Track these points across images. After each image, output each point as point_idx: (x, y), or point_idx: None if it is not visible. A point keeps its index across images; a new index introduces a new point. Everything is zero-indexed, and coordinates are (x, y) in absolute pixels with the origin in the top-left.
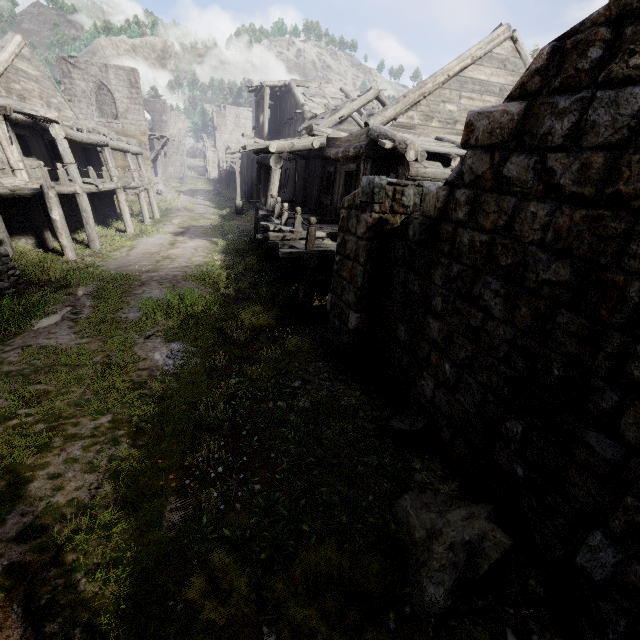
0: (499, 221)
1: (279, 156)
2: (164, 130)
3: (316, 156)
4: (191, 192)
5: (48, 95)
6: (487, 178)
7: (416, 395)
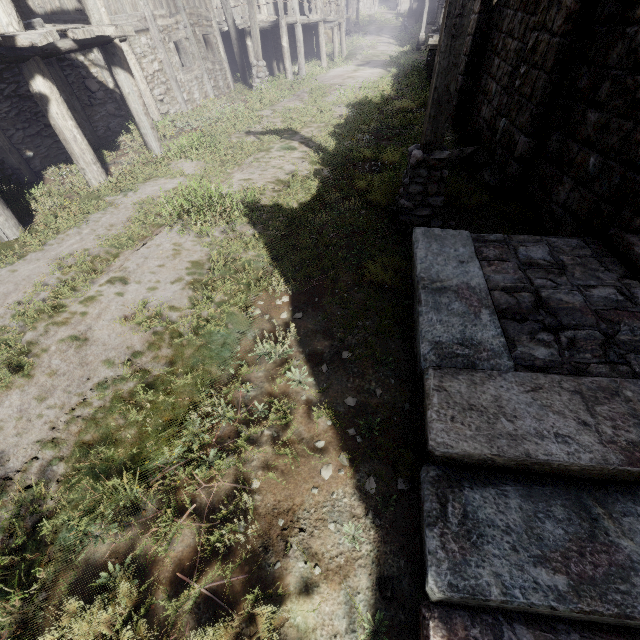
0: None
1: None
2: None
3: None
4: (377, 31)
5: None
6: None
7: (479, 120)
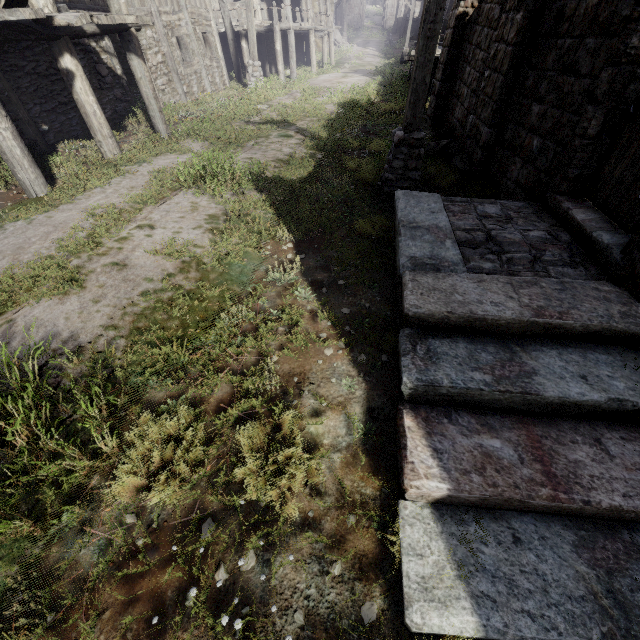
0: None
1: None
2: None
3: None
4: (364, 43)
5: None
6: None
7: (453, 120)
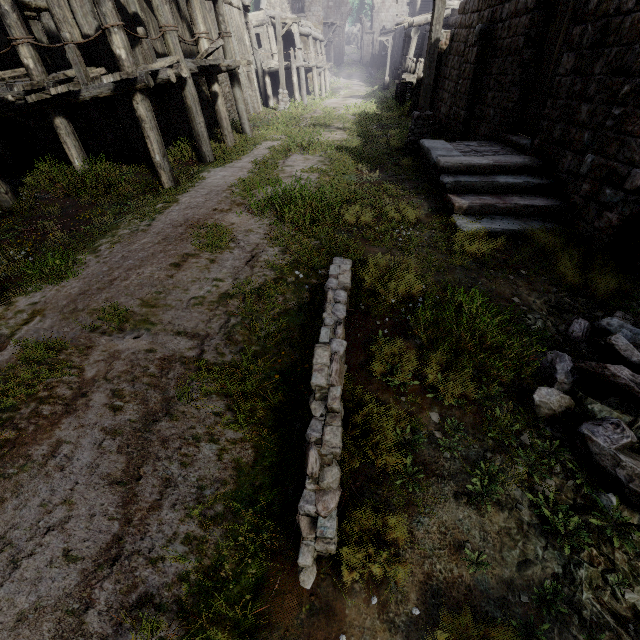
0: (459, 38)
1: (417, 28)
2: (329, 17)
3: (444, 25)
4: (348, 76)
5: (282, 3)
6: (459, 24)
7: (440, 116)
